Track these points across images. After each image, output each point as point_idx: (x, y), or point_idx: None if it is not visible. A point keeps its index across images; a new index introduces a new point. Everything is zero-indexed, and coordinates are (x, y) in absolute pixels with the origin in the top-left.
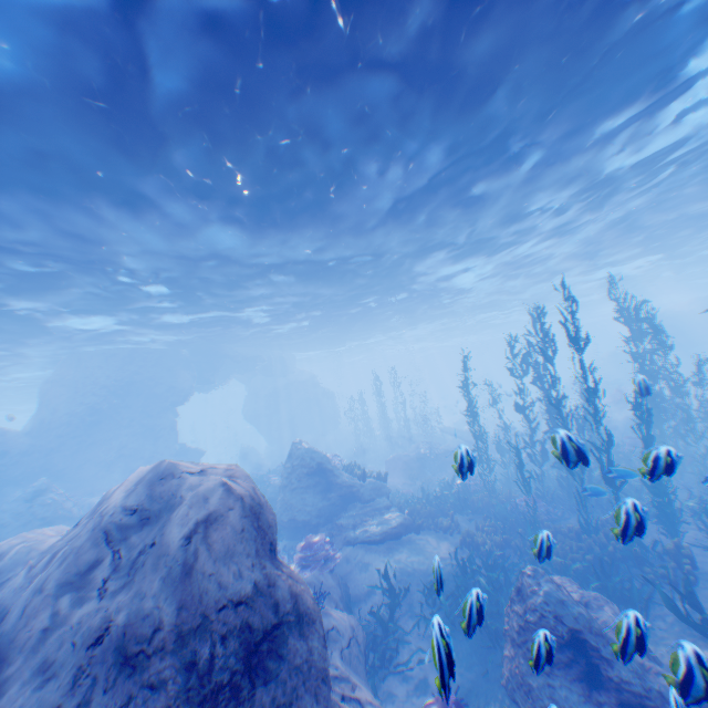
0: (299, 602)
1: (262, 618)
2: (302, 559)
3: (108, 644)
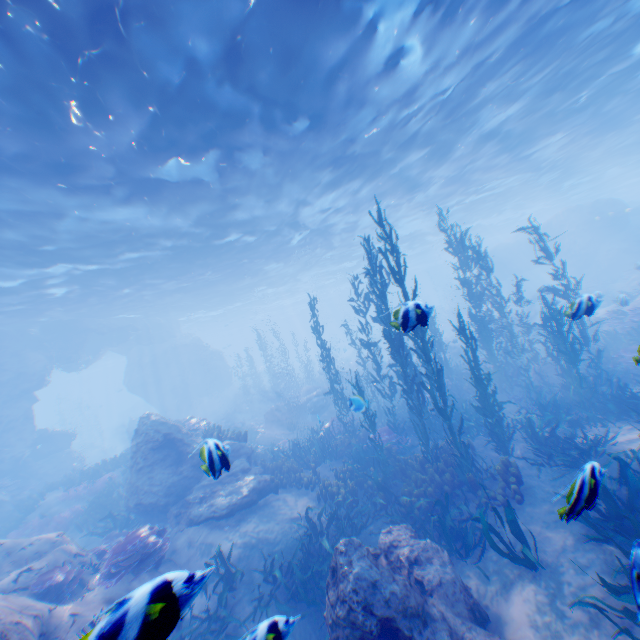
0: None
1: None
2: (114, 566)
3: None
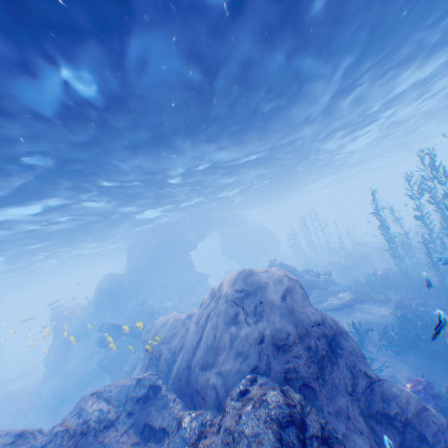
0: (337, 326)
1: (328, 331)
2: None
3: (266, 342)
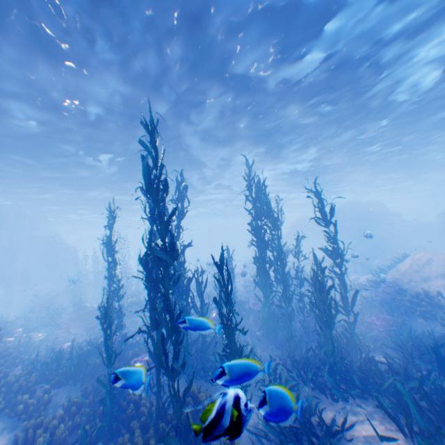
0: None
1: None
2: None
3: None
